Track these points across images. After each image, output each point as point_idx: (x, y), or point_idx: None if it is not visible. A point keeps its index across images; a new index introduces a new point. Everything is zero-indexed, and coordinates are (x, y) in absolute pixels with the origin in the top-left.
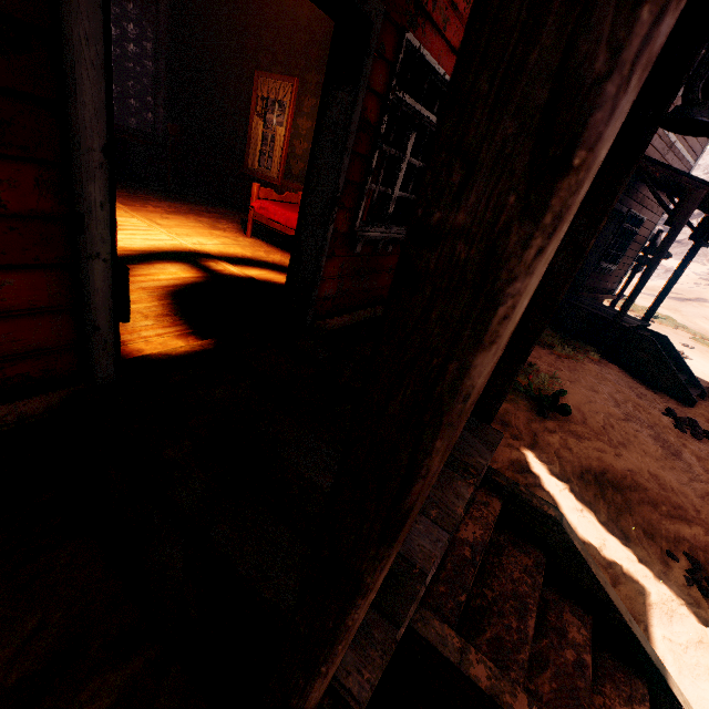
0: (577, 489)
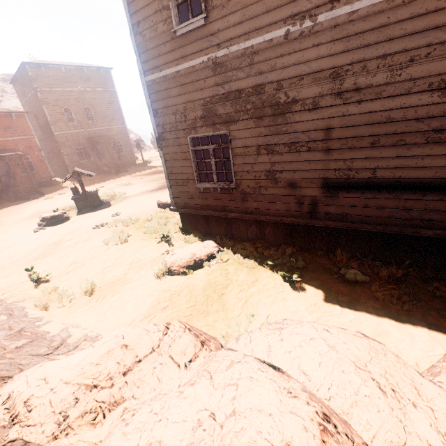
0: (57, 188)
